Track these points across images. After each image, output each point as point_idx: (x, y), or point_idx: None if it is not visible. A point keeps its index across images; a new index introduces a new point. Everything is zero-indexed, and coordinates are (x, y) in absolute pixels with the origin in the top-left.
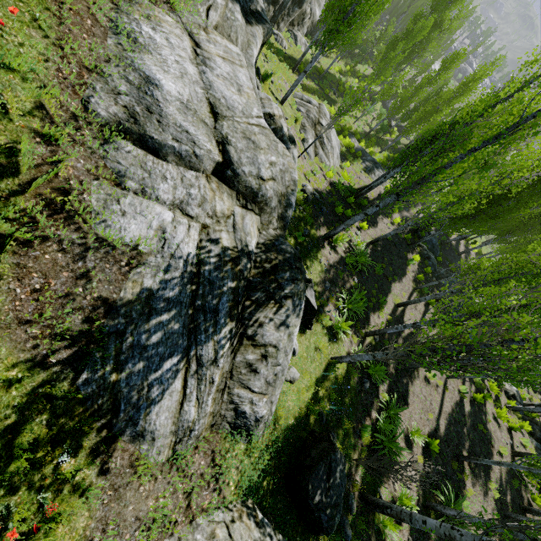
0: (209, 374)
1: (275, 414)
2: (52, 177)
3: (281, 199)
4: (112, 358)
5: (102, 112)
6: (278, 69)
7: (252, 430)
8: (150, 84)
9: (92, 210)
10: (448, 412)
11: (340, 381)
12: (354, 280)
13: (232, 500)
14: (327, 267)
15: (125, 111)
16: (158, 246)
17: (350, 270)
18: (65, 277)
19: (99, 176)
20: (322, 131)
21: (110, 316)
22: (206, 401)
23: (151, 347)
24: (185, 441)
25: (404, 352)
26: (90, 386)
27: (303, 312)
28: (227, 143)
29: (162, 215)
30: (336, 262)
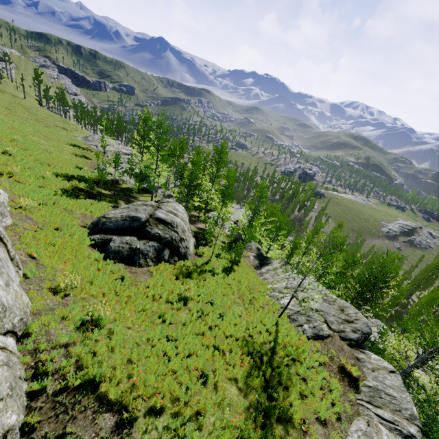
0: None
1: None
2: None
3: None
4: None
5: None
6: None
7: None
8: None
9: None
10: None
11: None
12: None
13: None
14: None
15: None
16: None
17: None
18: None
19: None
20: None
21: None
22: None
23: None
24: None
25: None
26: None
27: None
28: None
29: None
30: None
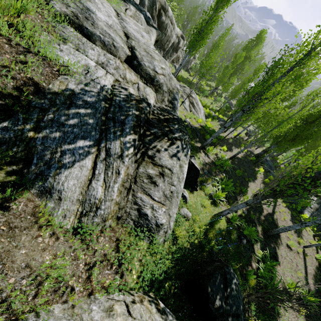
0: (115, 165)
1: (173, 234)
2: (15, 17)
3: (170, 92)
4: (33, 122)
5: (57, 8)
6: None
7: (153, 233)
8: (89, 11)
9: (39, 41)
10: (312, 273)
11: (223, 233)
12: (223, 174)
13: (133, 287)
14: (204, 163)
15: (72, 13)
16: (83, 72)
17: (219, 169)
18: (7, 58)
19: (49, 32)
20: (193, 100)
21: (38, 96)
22: (112, 187)
23: (68, 126)
24: (91, 217)
25: (269, 192)
26: (8, 133)
27: (190, 172)
28: (134, 49)
29: (88, 61)
30: (209, 162)
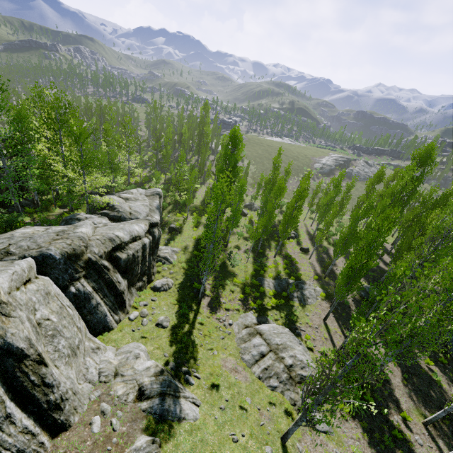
0: None
1: None
2: None
3: None
4: None
5: None
6: (229, 378)
7: None
8: None
9: None
10: None
11: None
12: None
13: None
14: None
15: None
16: None
17: None
18: None
19: None
20: (296, 371)
21: None
22: None
23: None
24: None
25: None
26: None
27: None
28: None
29: None
30: None
